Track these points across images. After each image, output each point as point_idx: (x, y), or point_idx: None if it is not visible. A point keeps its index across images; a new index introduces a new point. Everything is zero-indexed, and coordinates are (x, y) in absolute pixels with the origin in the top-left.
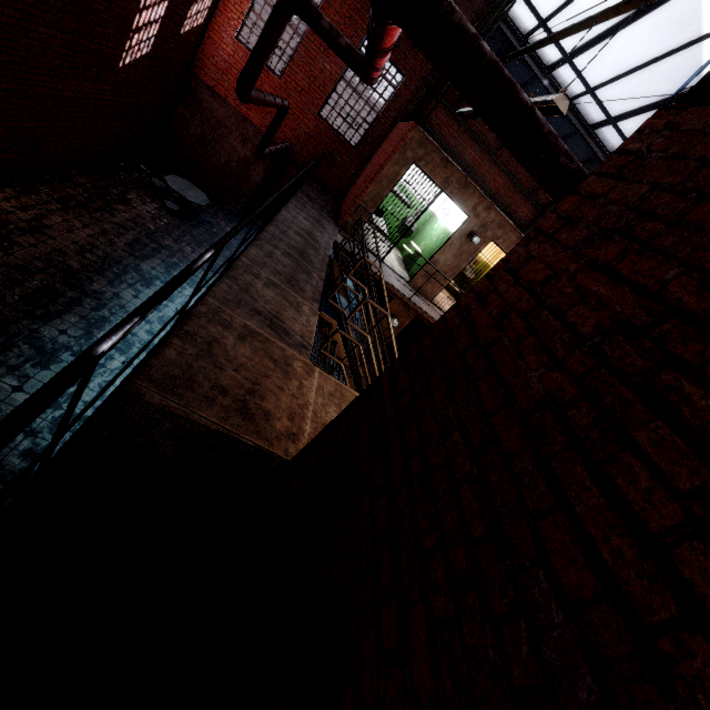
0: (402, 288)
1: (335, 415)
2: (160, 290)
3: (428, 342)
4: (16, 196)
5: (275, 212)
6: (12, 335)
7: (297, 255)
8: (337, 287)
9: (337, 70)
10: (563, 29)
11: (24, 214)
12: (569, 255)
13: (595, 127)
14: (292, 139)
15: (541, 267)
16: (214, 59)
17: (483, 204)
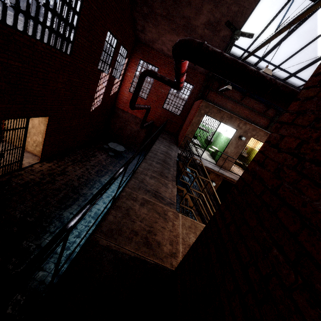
0: (213, 167)
1: (194, 238)
2: (99, 189)
3: (236, 192)
4: (57, 163)
5: (150, 147)
6: (52, 218)
7: (162, 162)
8: (182, 173)
9: (167, 91)
10: (256, 47)
11: (59, 168)
12: (308, 129)
13: (285, 79)
14: (153, 119)
15: (292, 140)
16: (122, 100)
17: (242, 123)
